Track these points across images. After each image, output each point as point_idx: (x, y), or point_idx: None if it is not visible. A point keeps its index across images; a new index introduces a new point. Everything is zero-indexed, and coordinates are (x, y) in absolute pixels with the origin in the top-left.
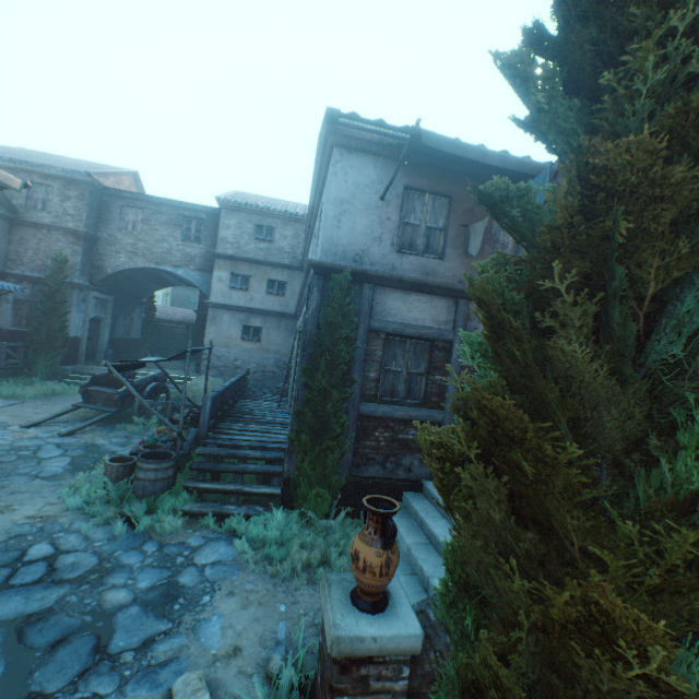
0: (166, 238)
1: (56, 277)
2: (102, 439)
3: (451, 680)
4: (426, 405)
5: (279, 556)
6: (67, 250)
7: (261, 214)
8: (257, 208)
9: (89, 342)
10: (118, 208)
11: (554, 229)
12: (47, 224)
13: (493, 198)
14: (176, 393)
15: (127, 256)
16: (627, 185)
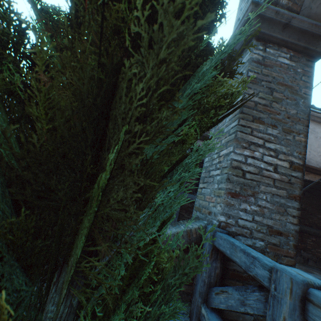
0: None
1: None
2: None
3: None
4: None
5: None
6: None
7: None
8: None
9: None
10: None
11: None
12: None
13: None
14: None
15: None
16: None
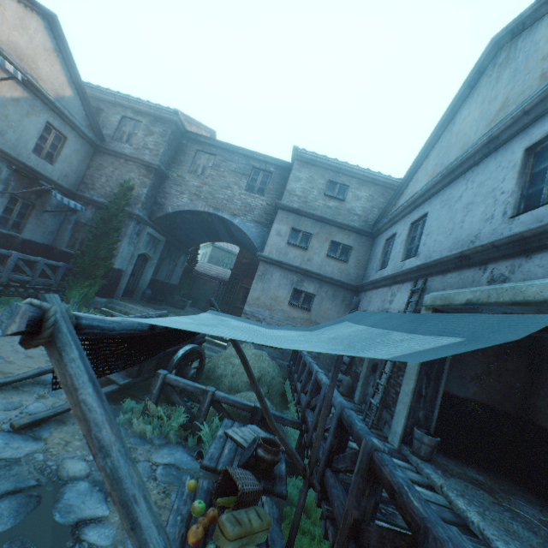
0: (230, 185)
1: (117, 203)
2: (79, 452)
3: None
4: None
5: None
6: (136, 181)
7: (336, 170)
8: (333, 162)
9: (131, 277)
10: (193, 151)
11: None
12: (126, 153)
13: None
14: (209, 361)
15: (189, 197)
16: None
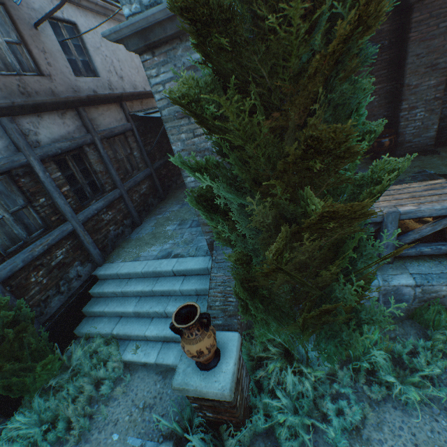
0: None
1: None
2: None
3: (276, 330)
4: (52, 227)
5: (63, 431)
6: None
7: None
8: None
9: None
10: None
11: (323, 57)
12: None
13: (233, 11)
14: None
15: None
16: (368, 15)
